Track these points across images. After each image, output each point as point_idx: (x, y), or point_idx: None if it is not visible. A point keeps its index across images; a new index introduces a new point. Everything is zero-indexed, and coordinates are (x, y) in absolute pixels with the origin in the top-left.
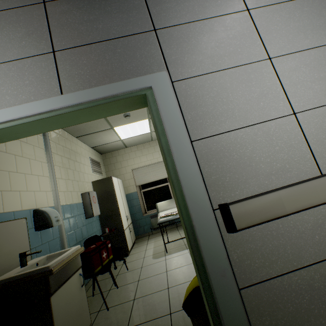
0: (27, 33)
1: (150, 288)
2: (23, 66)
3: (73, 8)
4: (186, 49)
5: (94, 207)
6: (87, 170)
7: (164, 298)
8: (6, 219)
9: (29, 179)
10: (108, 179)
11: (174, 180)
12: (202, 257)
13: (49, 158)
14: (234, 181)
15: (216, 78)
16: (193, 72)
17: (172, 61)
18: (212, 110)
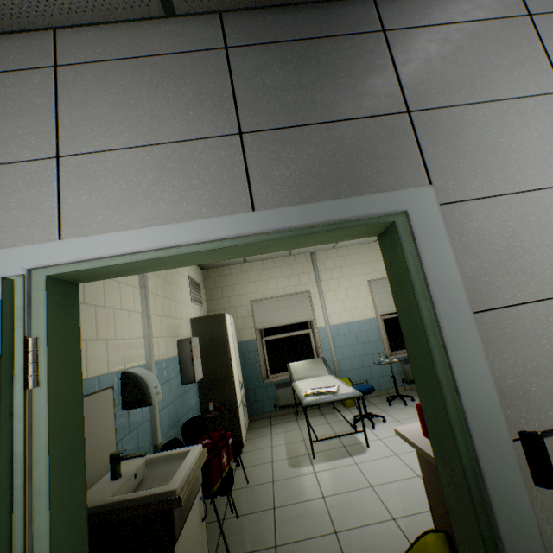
0: (197, 98)
1: (300, 527)
2: (190, 154)
3: (273, 62)
4: (460, 150)
5: (197, 365)
6: (185, 298)
7: (334, 552)
8: (90, 390)
9: (118, 317)
10: (218, 317)
11: (443, 379)
12: (493, 526)
13: (143, 279)
14: (544, 391)
15: (511, 205)
16: (473, 190)
17: (438, 169)
18: (505, 261)
